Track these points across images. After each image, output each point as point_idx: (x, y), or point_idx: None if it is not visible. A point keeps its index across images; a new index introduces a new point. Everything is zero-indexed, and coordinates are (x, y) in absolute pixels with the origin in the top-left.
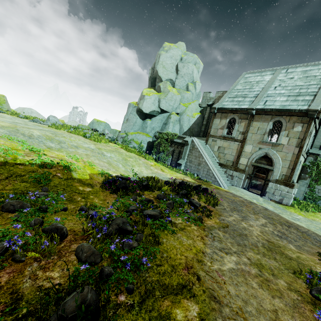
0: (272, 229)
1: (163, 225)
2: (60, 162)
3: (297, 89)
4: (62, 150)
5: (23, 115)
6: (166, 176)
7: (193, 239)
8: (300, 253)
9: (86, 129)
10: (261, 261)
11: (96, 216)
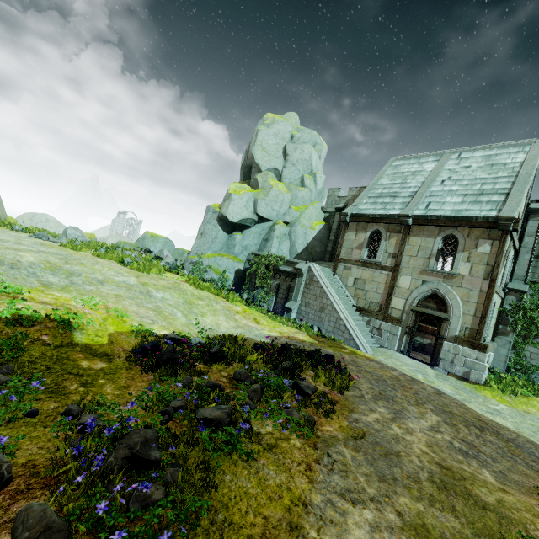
0: (450, 438)
1: (232, 441)
2: (54, 313)
3: (477, 183)
4: (71, 289)
5: (33, 225)
6: (261, 332)
7: (289, 472)
8: (503, 490)
9: (130, 249)
10: (425, 517)
11: (92, 428)
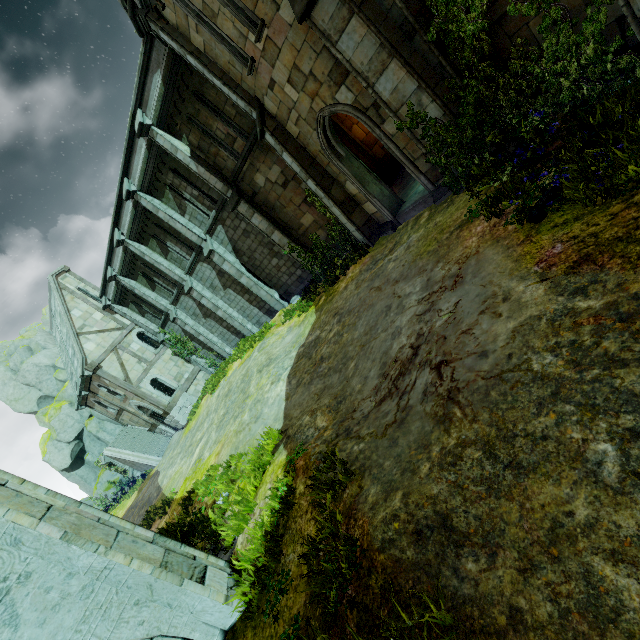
0: None
1: None
2: None
3: (69, 341)
4: None
5: None
6: None
7: None
8: None
9: None
10: None
11: None
